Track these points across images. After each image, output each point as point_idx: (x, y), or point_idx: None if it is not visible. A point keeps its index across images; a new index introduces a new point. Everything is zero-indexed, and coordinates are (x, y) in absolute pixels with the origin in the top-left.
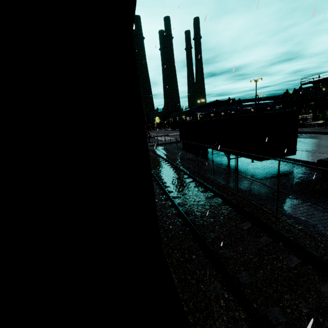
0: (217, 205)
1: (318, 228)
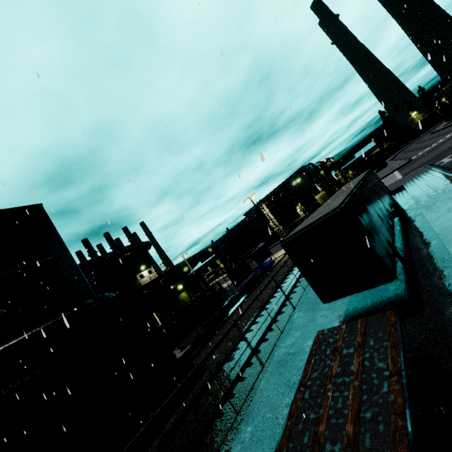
0: (231, 381)
1: (236, 447)
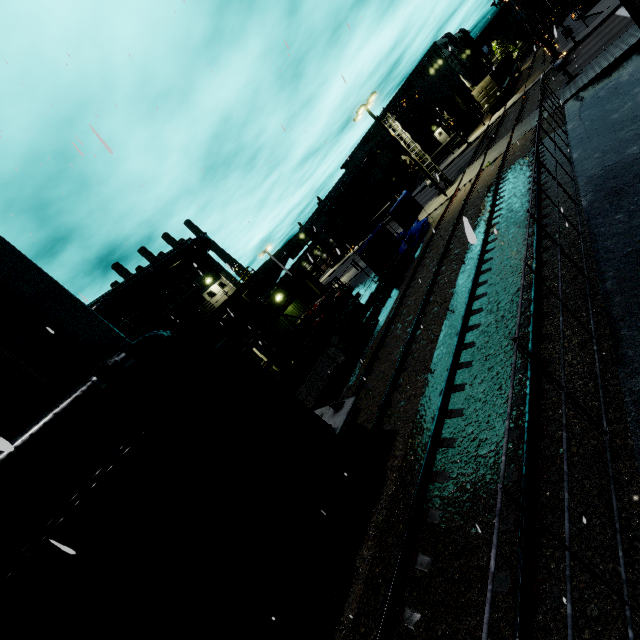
0: None
1: None
